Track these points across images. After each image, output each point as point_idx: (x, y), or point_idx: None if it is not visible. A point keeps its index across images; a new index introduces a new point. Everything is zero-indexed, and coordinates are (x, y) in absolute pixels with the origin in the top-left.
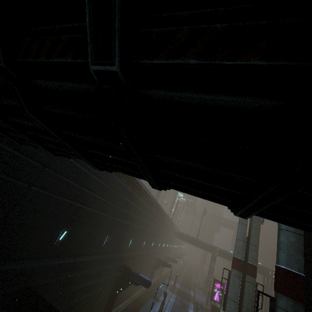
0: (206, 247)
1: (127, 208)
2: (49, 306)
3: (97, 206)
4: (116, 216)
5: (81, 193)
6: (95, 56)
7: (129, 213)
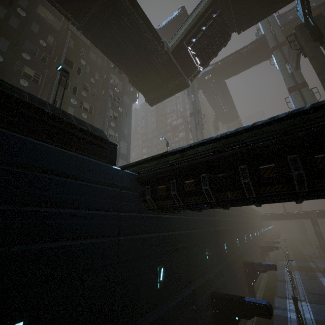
0: (301, 215)
1: (224, 216)
2: (236, 296)
3: (212, 225)
4: (222, 226)
5: (203, 221)
6: (299, 189)
7: (227, 219)
